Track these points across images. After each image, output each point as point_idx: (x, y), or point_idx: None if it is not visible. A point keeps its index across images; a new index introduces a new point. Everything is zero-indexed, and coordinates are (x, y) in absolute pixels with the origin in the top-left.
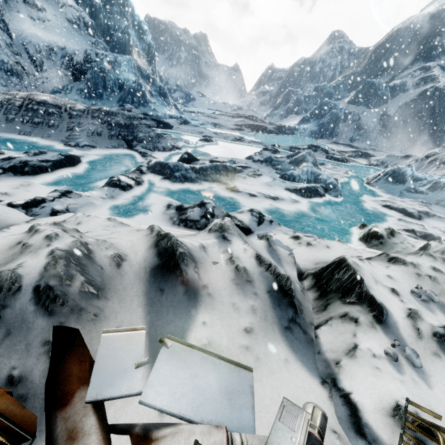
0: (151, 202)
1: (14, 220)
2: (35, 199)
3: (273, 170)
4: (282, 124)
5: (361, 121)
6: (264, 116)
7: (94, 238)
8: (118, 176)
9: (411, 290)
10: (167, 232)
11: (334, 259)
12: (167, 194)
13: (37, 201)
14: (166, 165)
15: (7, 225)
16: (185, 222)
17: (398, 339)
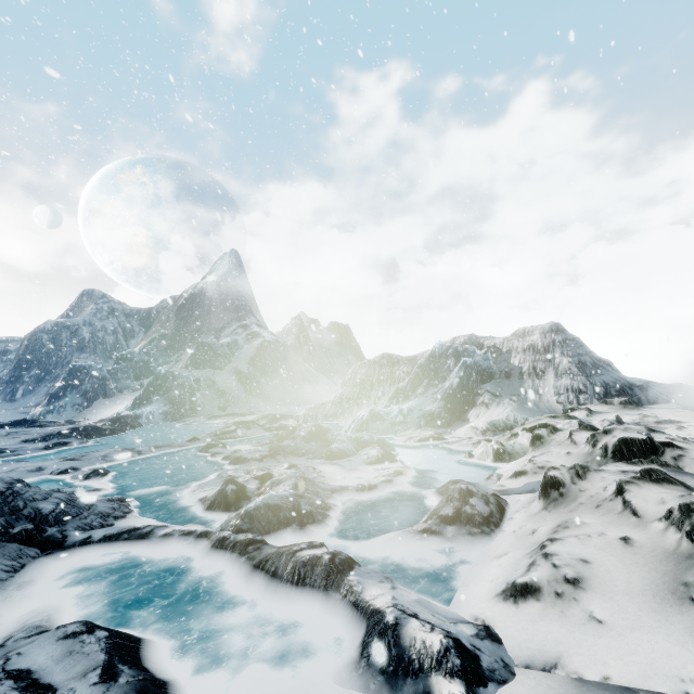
0: (397, 552)
1: (550, 688)
2: (454, 647)
3: (303, 458)
4: (90, 417)
5: (219, 385)
6: (39, 415)
7: (685, 497)
8: (312, 553)
9: (646, 434)
10: (640, 471)
11: (606, 448)
12: (351, 540)
13: (458, 649)
14: (270, 507)
15: (589, 686)
16: (490, 521)
17: (693, 448)
